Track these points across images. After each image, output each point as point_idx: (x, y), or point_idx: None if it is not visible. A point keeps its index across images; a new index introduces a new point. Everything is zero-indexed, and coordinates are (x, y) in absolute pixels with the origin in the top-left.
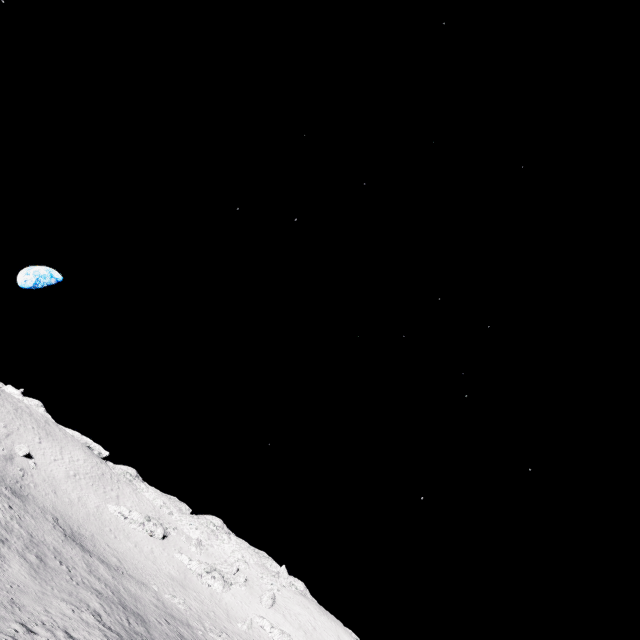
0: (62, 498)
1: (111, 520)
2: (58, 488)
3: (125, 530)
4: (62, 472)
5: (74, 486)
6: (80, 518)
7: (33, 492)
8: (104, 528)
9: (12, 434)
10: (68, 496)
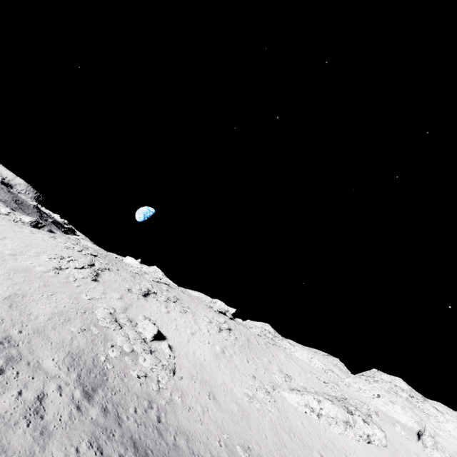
0: (227, 406)
1: (304, 426)
2: (213, 385)
3: (334, 444)
4: (207, 351)
5: (229, 371)
6: (271, 448)
7: (182, 419)
8: (311, 456)
9: (131, 307)
10: (232, 397)
